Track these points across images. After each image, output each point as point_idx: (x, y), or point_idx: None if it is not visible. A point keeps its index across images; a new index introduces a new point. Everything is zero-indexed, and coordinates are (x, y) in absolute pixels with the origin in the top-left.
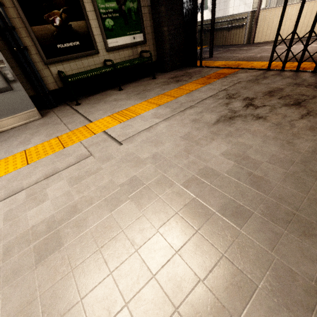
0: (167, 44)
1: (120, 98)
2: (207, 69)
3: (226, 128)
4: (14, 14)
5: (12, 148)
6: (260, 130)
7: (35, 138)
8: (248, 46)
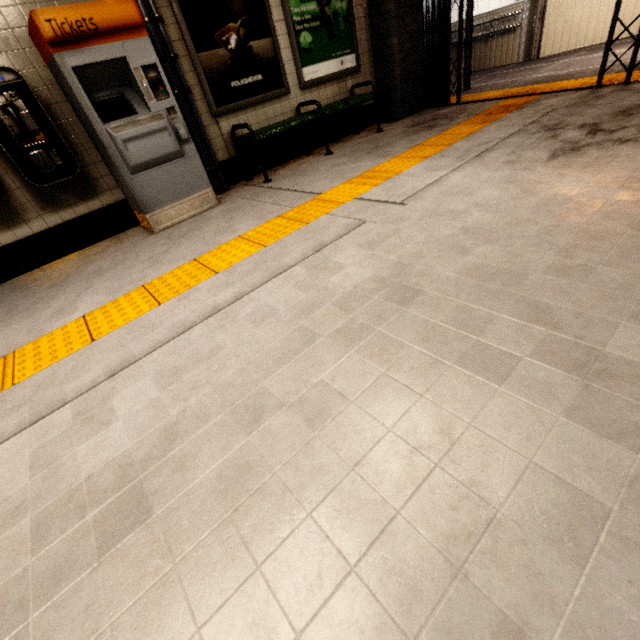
0: (397, 69)
1: (340, 162)
2: (473, 104)
3: (575, 160)
4: (175, 35)
5: (213, 239)
6: (637, 152)
7: (239, 225)
8: (532, 64)
